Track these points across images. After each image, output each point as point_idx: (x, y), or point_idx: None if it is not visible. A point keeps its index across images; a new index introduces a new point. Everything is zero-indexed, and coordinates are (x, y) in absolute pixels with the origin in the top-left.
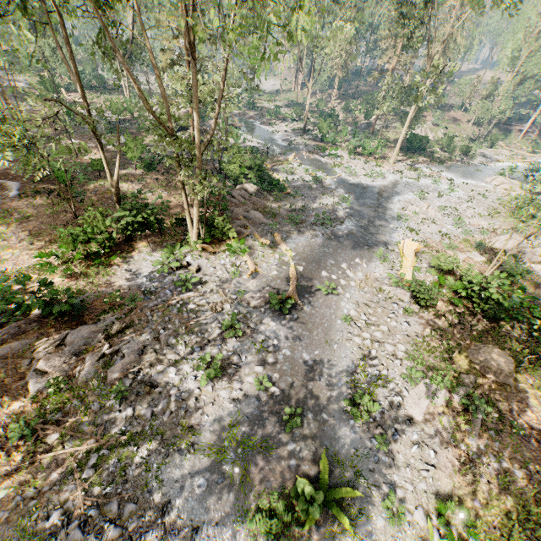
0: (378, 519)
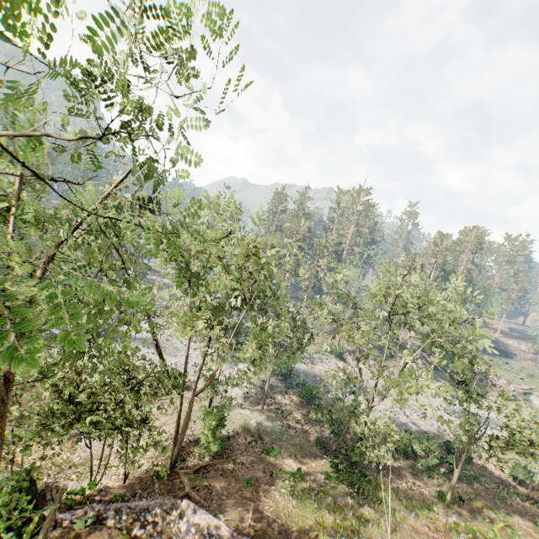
0: None
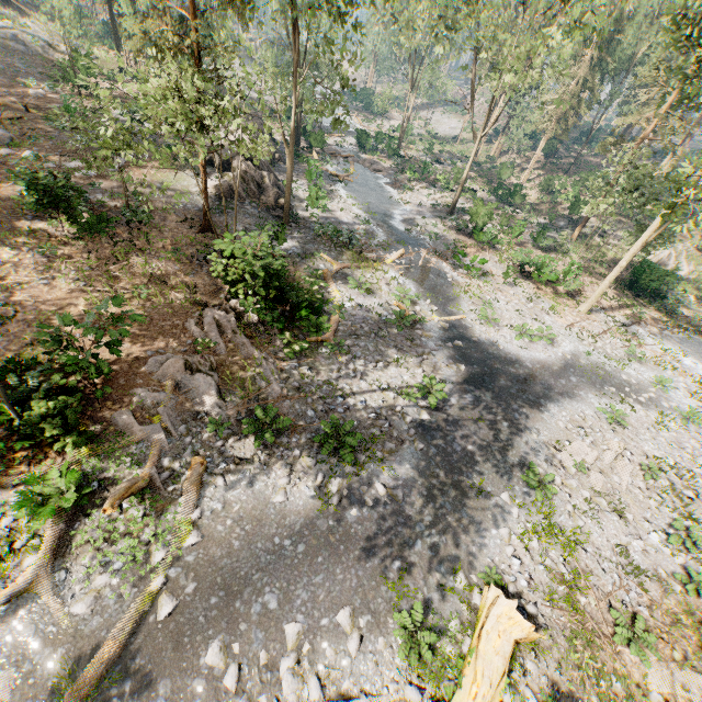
0: None
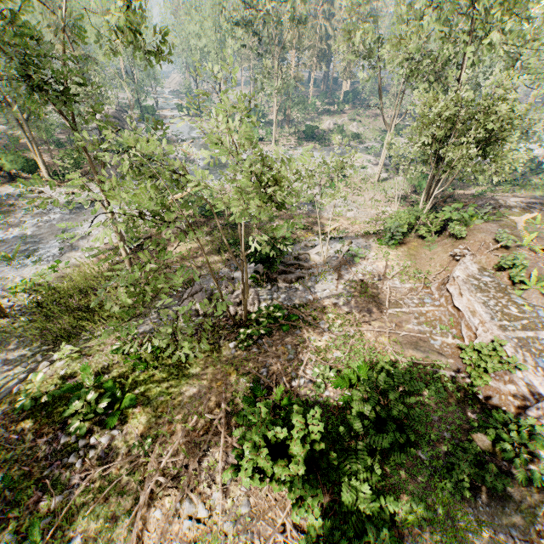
0: (31, 267)
